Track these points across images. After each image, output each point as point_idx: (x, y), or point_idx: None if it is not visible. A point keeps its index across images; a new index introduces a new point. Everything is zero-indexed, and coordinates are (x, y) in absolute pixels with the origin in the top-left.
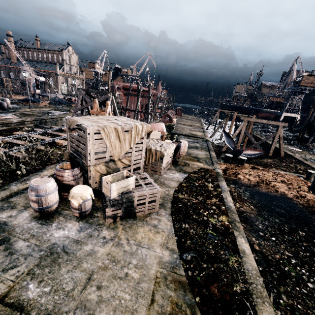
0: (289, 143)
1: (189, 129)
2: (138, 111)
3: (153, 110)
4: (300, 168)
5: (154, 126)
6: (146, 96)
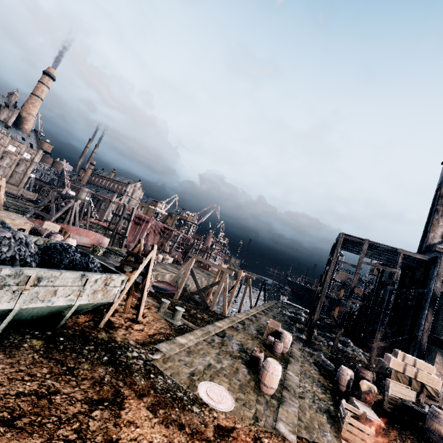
0: (284, 322)
1: (167, 268)
2: (116, 232)
3: (161, 248)
4: (196, 315)
5: (80, 230)
6: (128, 218)
